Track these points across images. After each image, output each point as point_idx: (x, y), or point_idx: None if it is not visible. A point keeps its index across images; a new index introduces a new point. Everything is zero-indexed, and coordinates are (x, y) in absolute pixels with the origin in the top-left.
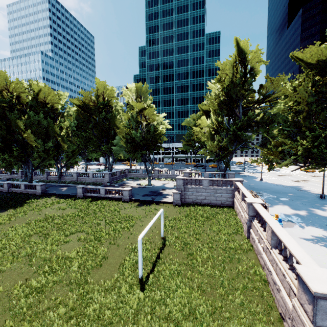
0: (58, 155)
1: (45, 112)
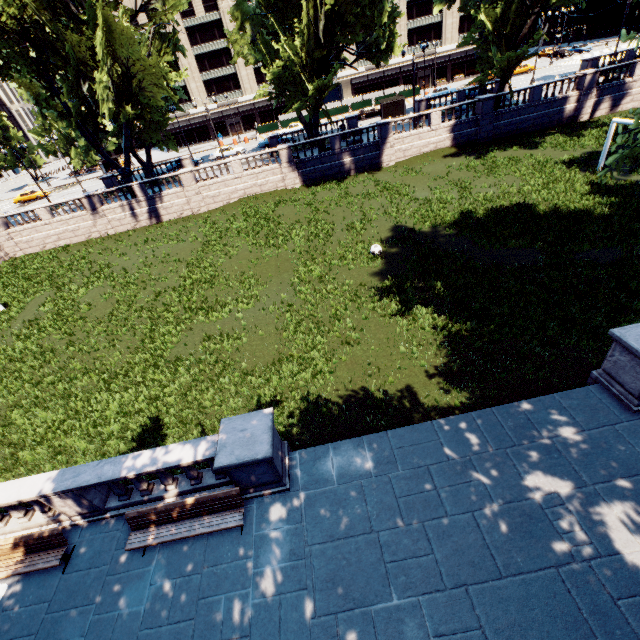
0: None
1: None
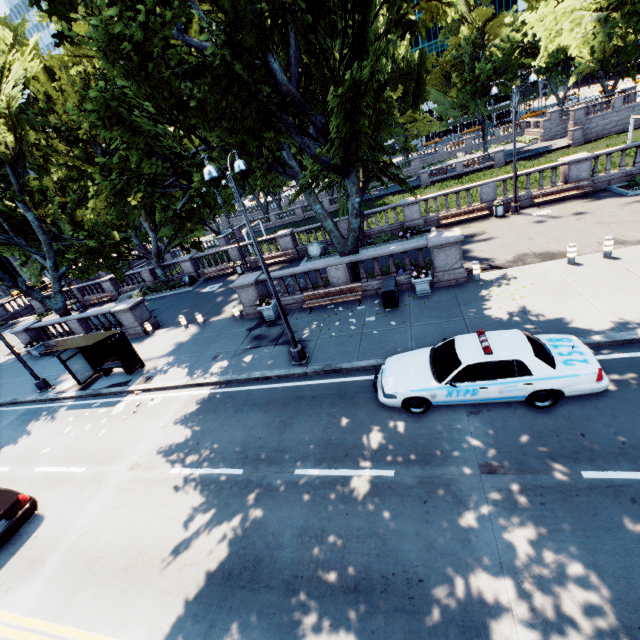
0: None
1: None
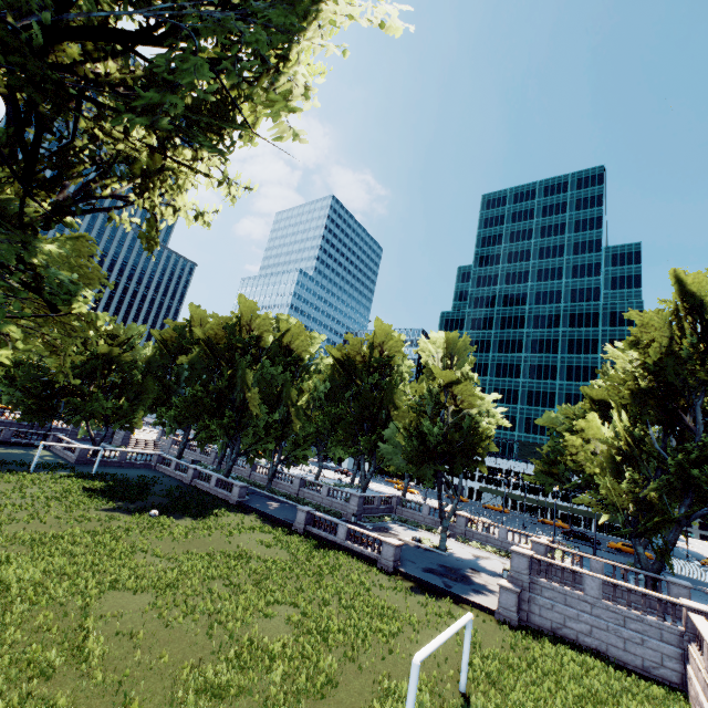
0: (282, 437)
1: (285, 362)
